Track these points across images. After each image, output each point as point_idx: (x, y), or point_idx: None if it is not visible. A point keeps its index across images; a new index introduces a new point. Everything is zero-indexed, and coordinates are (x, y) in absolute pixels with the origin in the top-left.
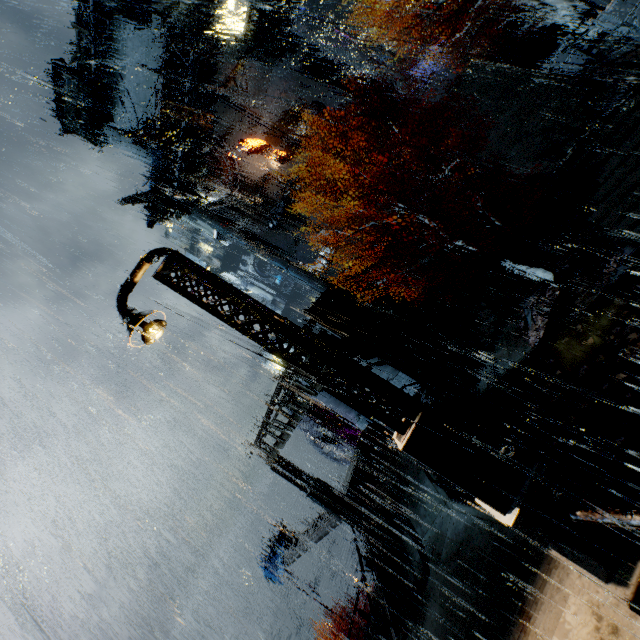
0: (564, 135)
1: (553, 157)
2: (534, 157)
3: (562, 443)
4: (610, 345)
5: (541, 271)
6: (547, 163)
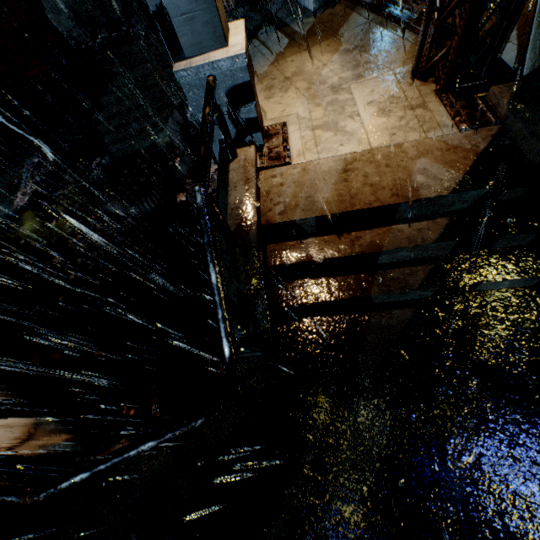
0: (102, 16)
1: (88, 30)
2: (72, 12)
3: (1, 305)
4: (65, 231)
5: (40, 142)
6: (82, 31)
